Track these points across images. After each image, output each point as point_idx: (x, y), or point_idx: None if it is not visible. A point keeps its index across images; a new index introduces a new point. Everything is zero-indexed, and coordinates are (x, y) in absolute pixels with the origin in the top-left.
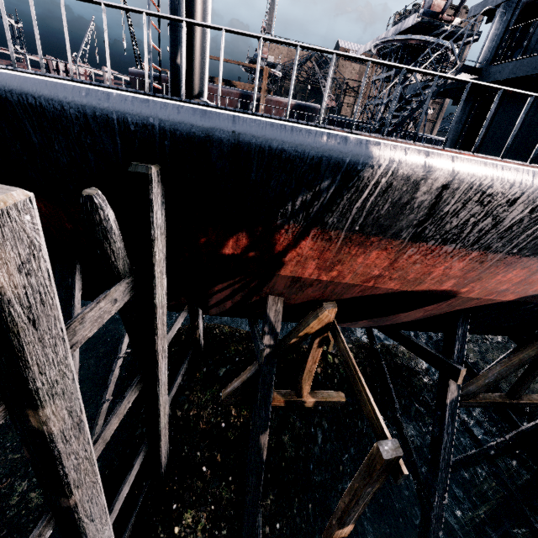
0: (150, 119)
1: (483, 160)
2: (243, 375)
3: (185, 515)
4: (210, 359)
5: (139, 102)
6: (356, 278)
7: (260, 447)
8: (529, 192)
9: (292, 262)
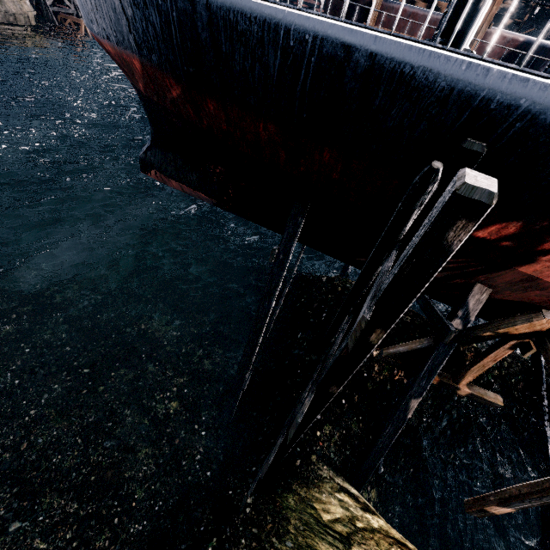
0: (521, 100)
1: None
2: (411, 344)
3: (325, 426)
4: None
5: (517, 81)
6: None
7: (407, 408)
8: None
9: (546, 263)
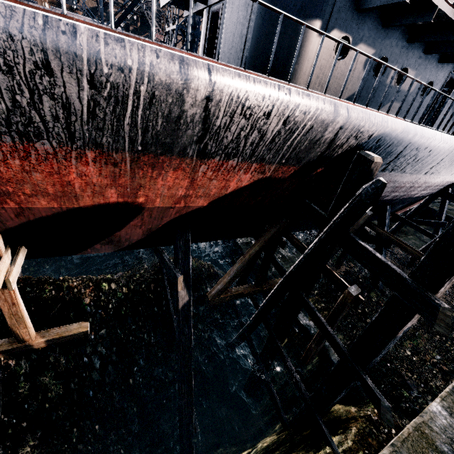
0: None
1: None
2: None
3: None
4: None
5: None
6: None
7: None
8: (51, 49)
9: None
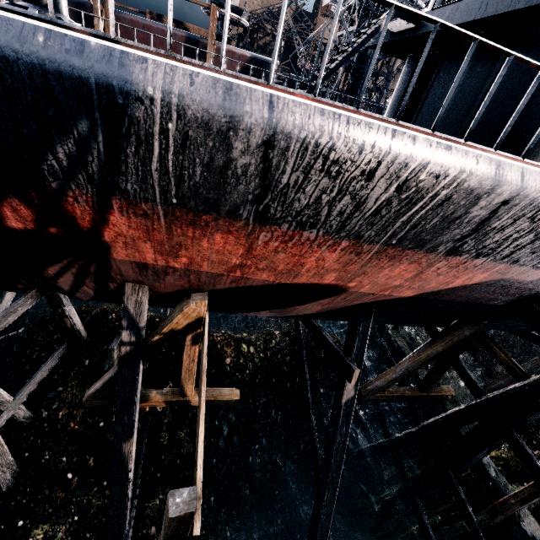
0: None
1: (322, 106)
2: (107, 374)
3: (34, 532)
4: (96, 349)
5: None
6: (215, 267)
7: (123, 456)
8: (387, 160)
9: (118, 244)
